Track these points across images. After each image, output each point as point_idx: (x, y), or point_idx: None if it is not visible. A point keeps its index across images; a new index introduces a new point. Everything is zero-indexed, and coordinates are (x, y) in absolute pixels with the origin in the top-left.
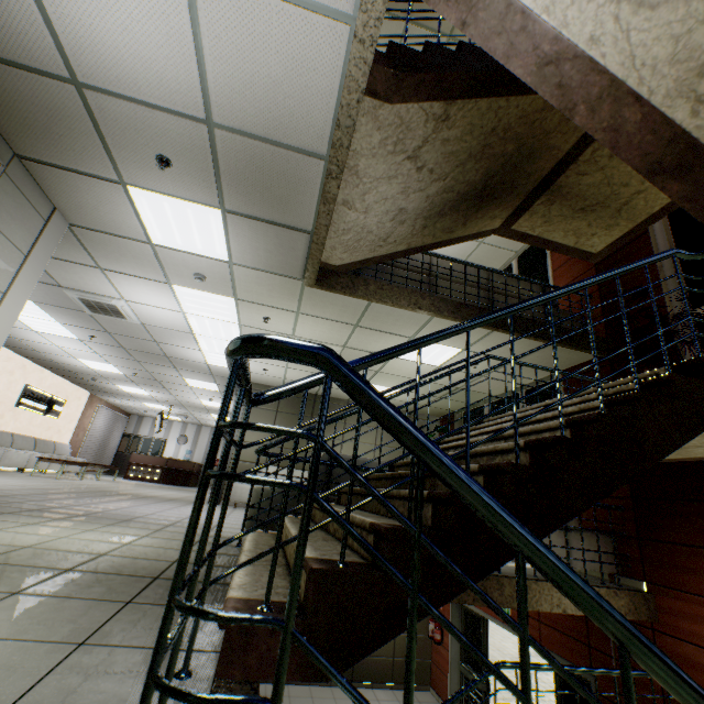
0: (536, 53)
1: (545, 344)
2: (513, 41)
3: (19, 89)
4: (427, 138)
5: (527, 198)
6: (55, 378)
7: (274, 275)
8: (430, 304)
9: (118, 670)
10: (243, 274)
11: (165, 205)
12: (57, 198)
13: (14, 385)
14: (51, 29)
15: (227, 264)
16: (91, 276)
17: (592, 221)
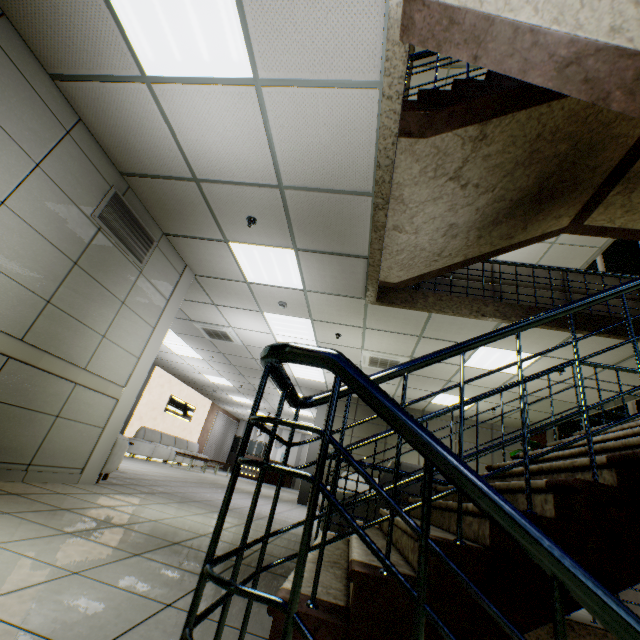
0: (552, 60)
1: (620, 343)
2: (526, 57)
3: (165, 192)
4: (466, 158)
5: (597, 191)
6: (189, 390)
7: (340, 297)
8: (494, 310)
9: None
10: (315, 298)
11: (254, 252)
12: (187, 258)
13: (164, 395)
14: (181, 150)
15: (302, 292)
16: (209, 311)
17: None
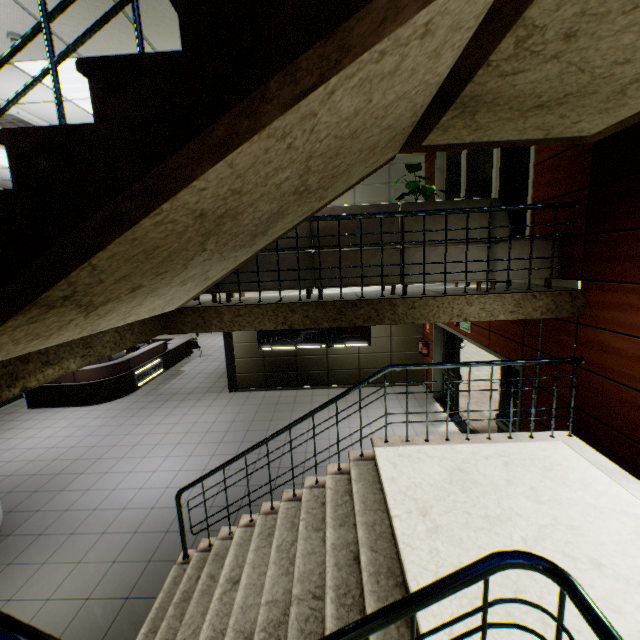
0: None
1: None
2: None
3: None
4: None
5: None
6: None
7: None
8: None
9: None
10: None
11: None
12: None
13: None
14: None
15: (11, 1)
16: None
17: None
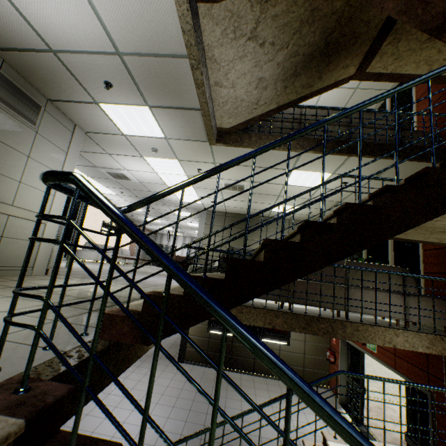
0: None
1: (315, 158)
2: None
3: (33, 63)
4: (258, 19)
5: (374, 43)
6: None
7: (192, 141)
8: (296, 143)
9: (60, 330)
10: (175, 144)
11: (120, 110)
12: (74, 119)
13: (98, 221)
14: (29, 24)
15: (164, 139)
16: (107, 159)
17: (441, 47)
